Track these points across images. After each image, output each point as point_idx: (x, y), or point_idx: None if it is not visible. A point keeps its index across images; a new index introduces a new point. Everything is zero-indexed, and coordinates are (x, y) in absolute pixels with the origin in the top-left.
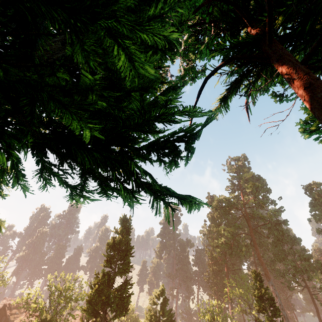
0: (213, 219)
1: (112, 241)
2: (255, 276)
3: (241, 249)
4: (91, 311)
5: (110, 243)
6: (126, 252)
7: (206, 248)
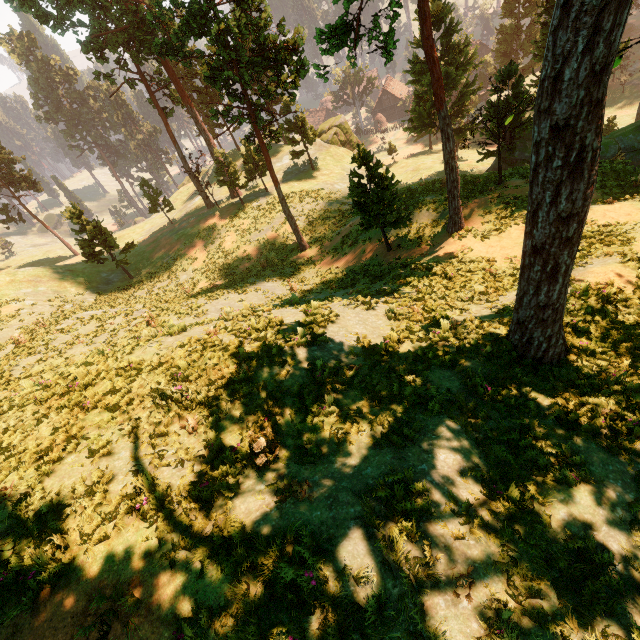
0: None
1: None
2: None
3: None
4: (506, 60)
5: None
6: None
7: None
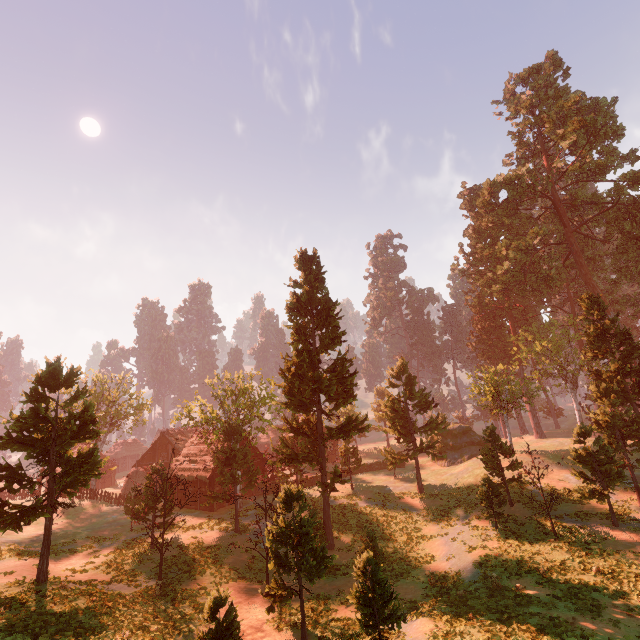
0: (479, 236)
1: (296, 299)
2: (589, 304)
3: (548, 274)
4: (297, 405)
5: (292, 304)
6: (327, 311)
7: (465, 297)
